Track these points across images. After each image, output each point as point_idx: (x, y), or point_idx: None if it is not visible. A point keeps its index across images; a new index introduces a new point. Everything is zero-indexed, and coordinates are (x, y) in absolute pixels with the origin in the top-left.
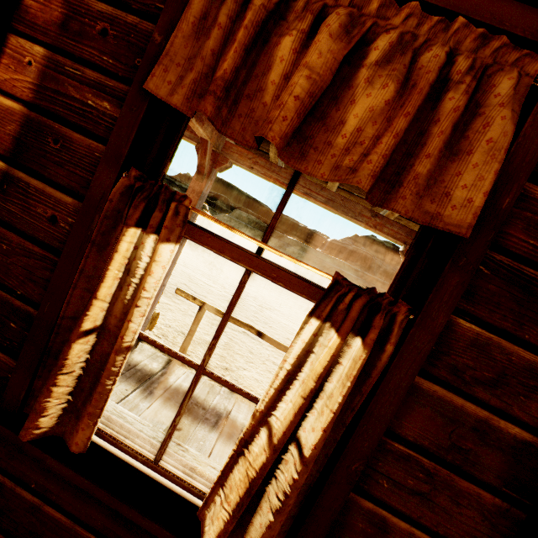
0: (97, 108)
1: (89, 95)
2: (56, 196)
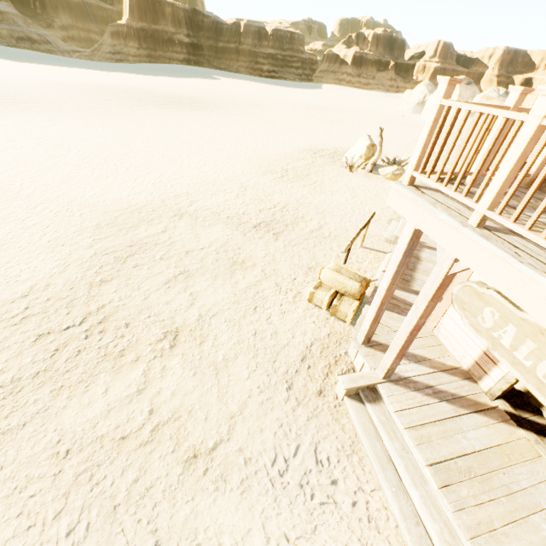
0: None
1: None
2: None
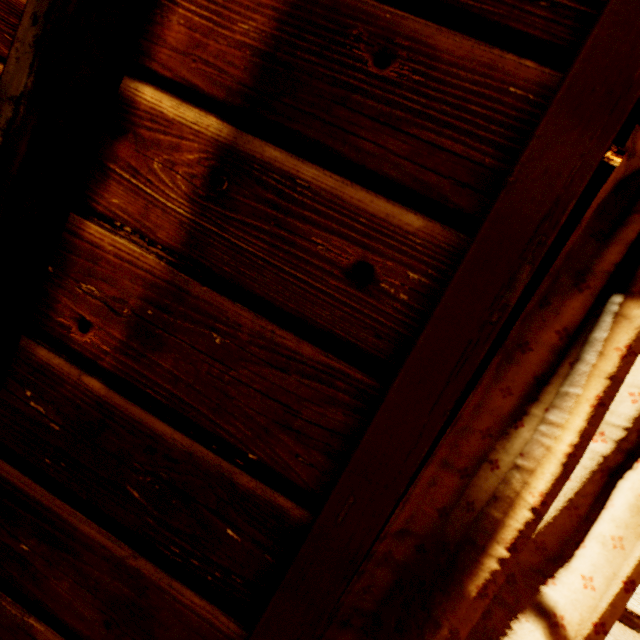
0: None
1: None
2: (374, 210)
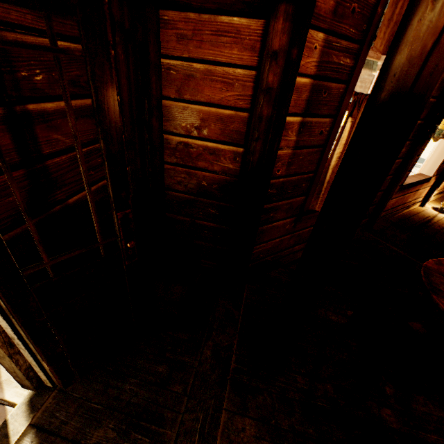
0: (343, 64)
1: (341, 58)
2: (323, 121)
